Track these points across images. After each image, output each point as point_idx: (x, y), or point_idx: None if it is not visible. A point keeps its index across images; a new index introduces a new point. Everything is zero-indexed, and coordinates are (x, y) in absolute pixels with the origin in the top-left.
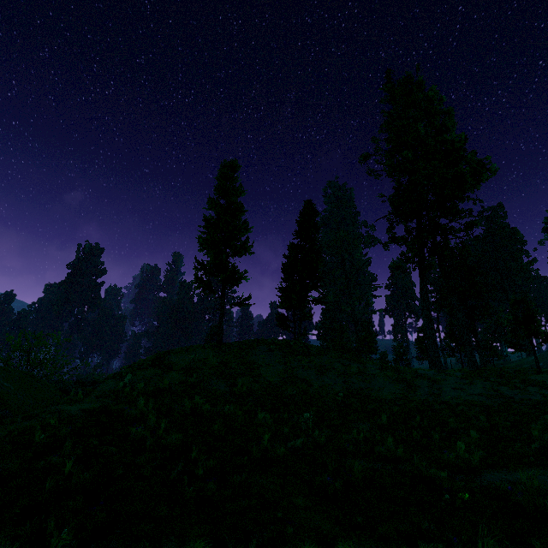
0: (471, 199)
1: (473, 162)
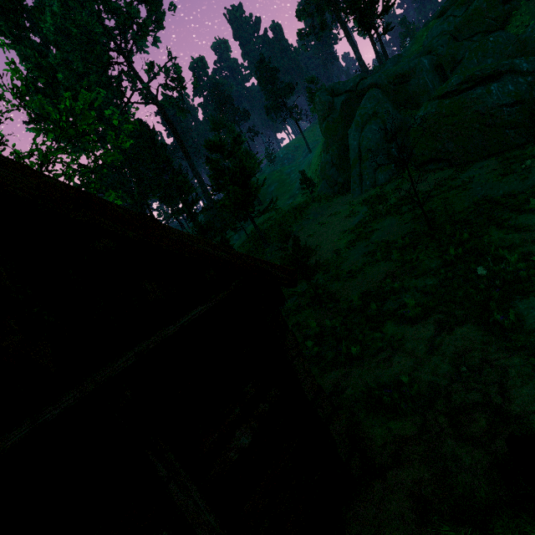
0: None
1: None
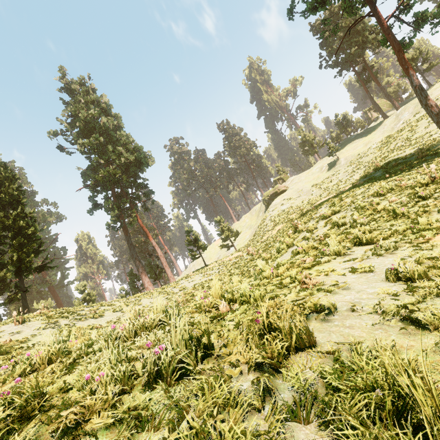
0: (141, 178)
1: (143, 152)
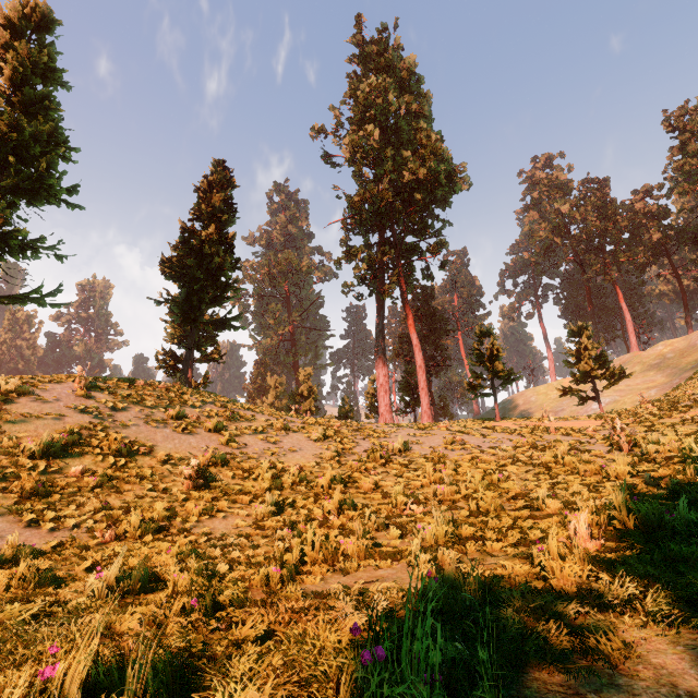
0: (441, 220)
1: (448, 163)
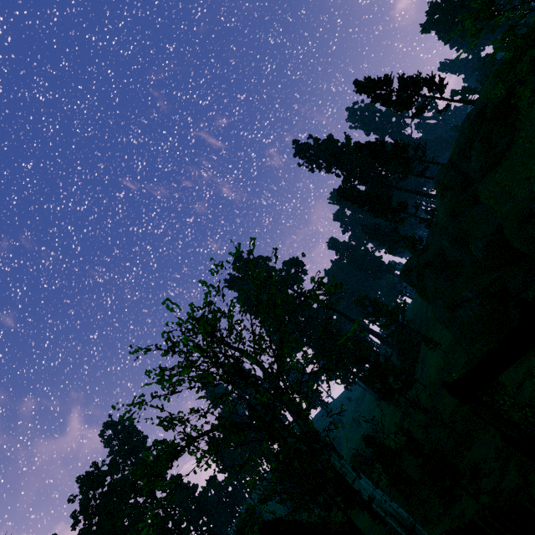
0: None
1: None
